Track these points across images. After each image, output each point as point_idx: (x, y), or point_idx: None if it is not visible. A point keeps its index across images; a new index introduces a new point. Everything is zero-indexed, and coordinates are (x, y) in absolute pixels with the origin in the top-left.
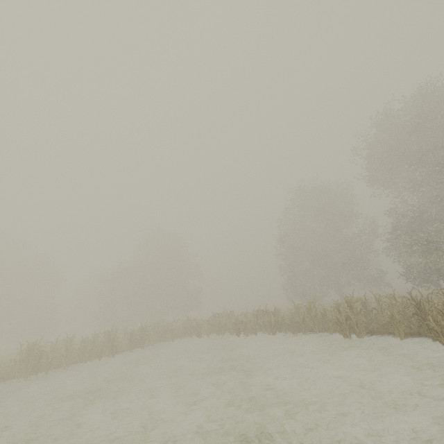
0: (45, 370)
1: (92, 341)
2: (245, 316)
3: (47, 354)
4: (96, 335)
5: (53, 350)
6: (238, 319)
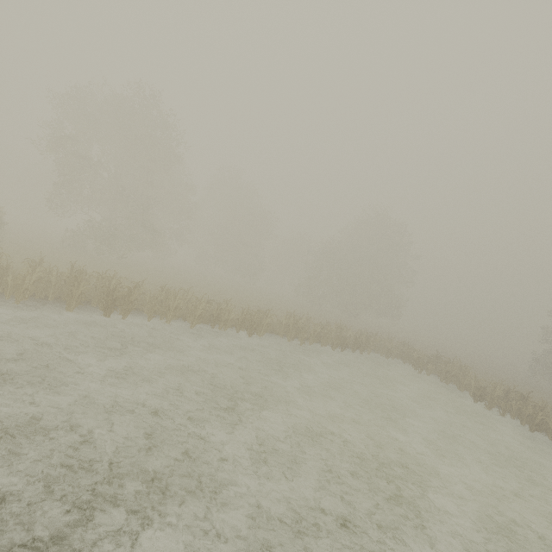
0: (301, 342)
1: (329, 331)
2: (493, 387)
3: (305, 331)
4: (326, 323)
5: (303, 326)
6: (479, 383)
